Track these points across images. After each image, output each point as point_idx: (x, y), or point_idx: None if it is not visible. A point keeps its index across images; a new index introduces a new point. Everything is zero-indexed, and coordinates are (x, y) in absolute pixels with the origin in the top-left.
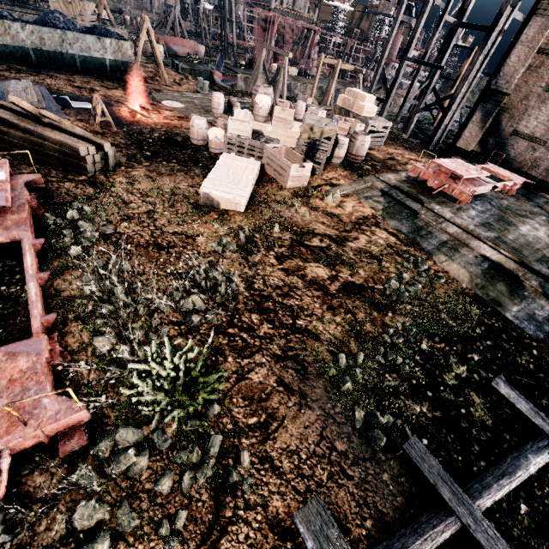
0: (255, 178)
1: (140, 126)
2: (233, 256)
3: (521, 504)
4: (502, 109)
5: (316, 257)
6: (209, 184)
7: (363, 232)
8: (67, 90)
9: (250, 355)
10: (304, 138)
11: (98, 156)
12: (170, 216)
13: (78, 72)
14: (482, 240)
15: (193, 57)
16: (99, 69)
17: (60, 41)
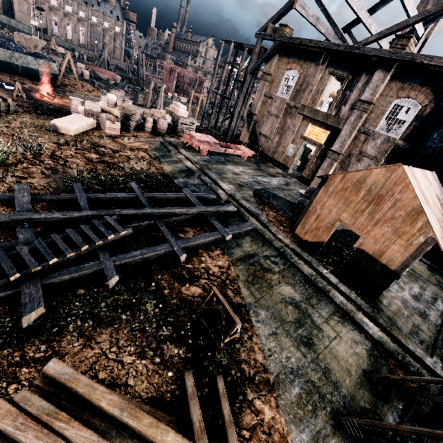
0: (89, 126)
1: (43, 102)
2: (53, 145)
3: (113, 207)
4: (255, 122)
5: (97, 152)
6: (57, 121)
7: (133, 151)
8: (6, 81)
9: (35, 165)
10: (121, 113)
11: (3, 104)
12: (31, 130)
13: (19, 74)
14: (192, 162)
15: (111, 81)
16: (34, 75)
17: (10, 56)
